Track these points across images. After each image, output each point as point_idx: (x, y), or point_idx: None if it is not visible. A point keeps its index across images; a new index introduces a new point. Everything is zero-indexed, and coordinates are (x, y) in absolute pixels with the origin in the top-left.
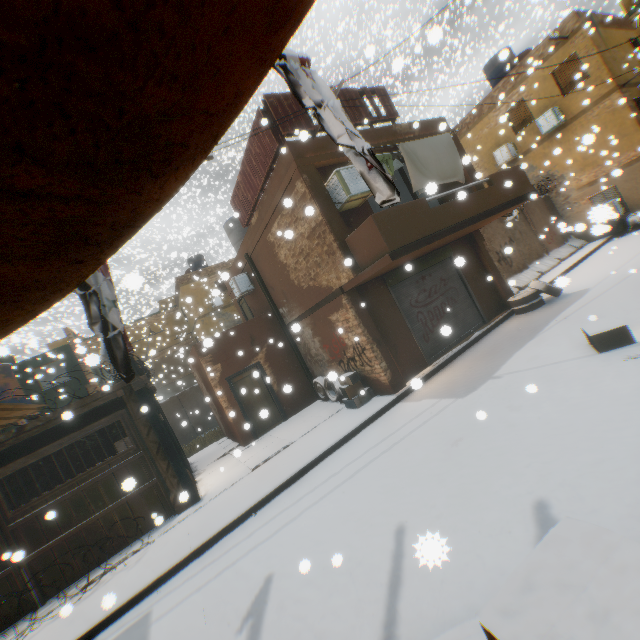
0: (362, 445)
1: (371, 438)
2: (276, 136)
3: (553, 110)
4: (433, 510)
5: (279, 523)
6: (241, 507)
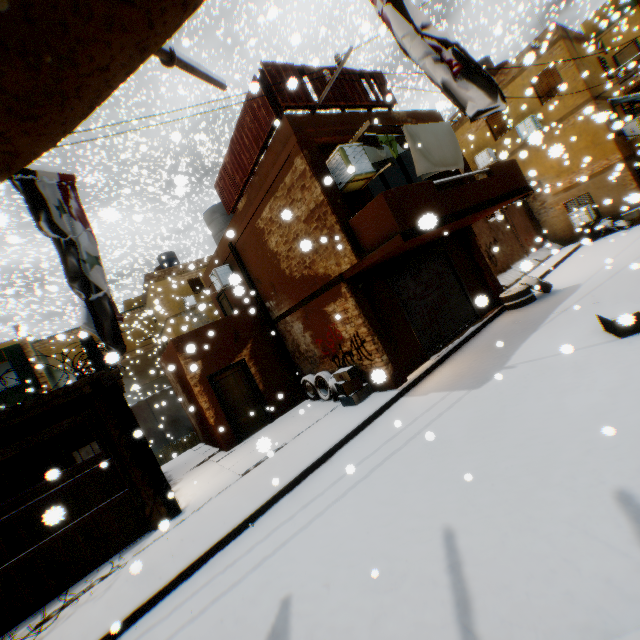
0: (370, 443)
1: (379, 435)
2: (273, 109)
3: (532, 117)
4: (484, 508)
5: (286, 534)
6: (235, 517)
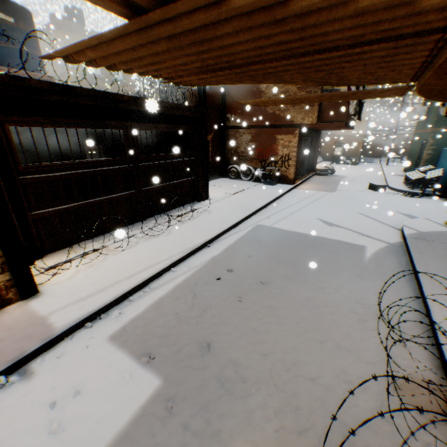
0: (298, 197)
1: (299, 196)
2: None
3: None
4: (365, 211)
5: (292, 210)
6: (260, 203)
